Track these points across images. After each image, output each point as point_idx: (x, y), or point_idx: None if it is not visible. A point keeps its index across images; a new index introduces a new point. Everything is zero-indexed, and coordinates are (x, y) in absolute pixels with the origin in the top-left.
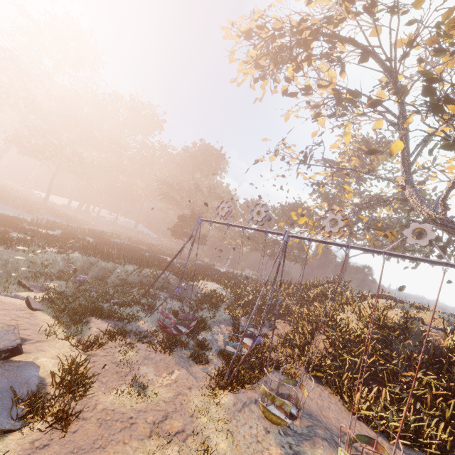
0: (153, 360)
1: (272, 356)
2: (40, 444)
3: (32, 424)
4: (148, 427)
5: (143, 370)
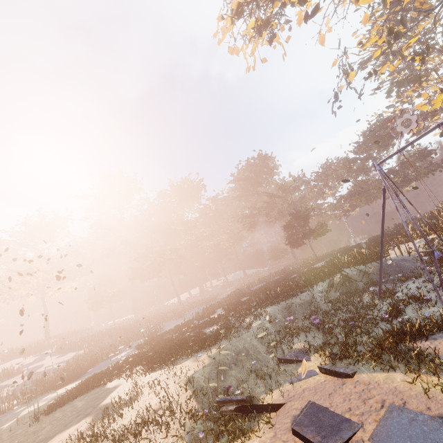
0: None
1: None
2: None
3: None
4: None
5: None
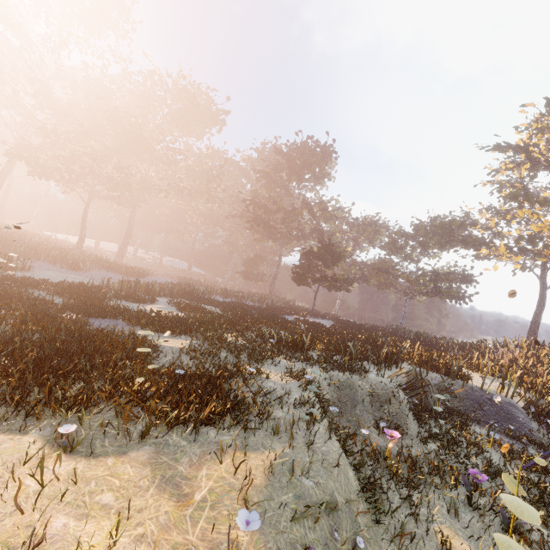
0: None
1: None
2: None
3: None
4: None
5: None
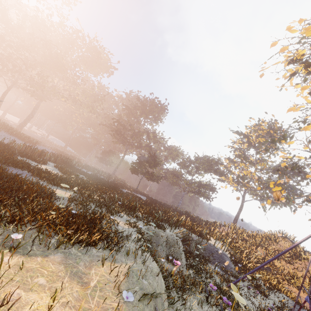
0: None
1: None
2: None
3: None
4: None
5: None
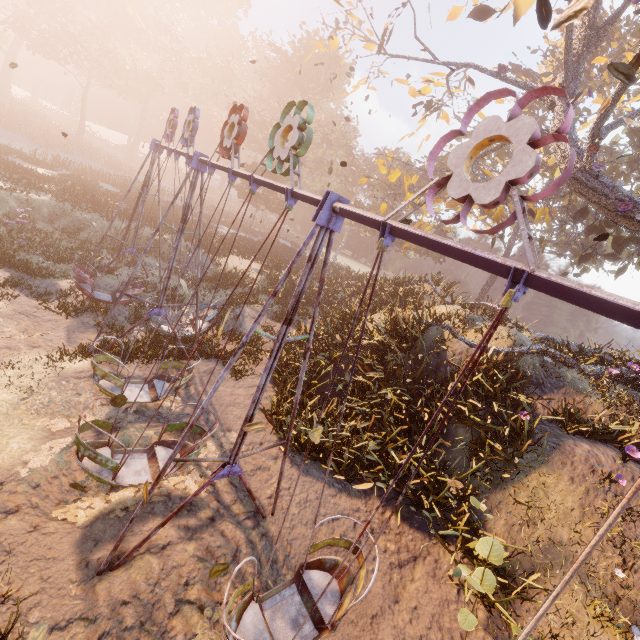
0: (36, 319)
1: (233, 347)
2: None
3: None
4: None
5: None
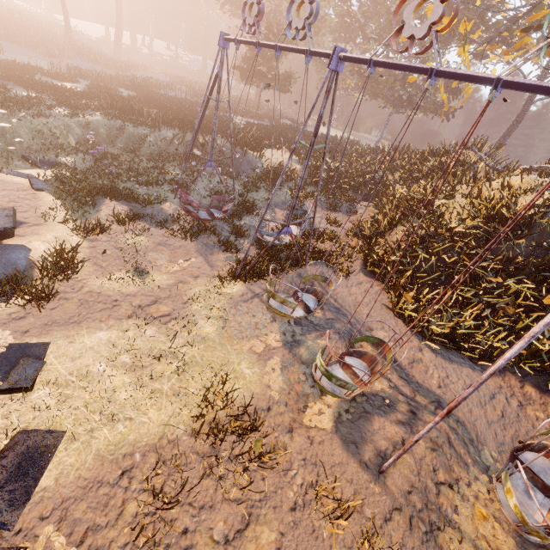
0: (170, 247)
1: (325, 247)
2: (17, 316)
3: (13, 300)
4: (132, 310)
5: (151, 257)
